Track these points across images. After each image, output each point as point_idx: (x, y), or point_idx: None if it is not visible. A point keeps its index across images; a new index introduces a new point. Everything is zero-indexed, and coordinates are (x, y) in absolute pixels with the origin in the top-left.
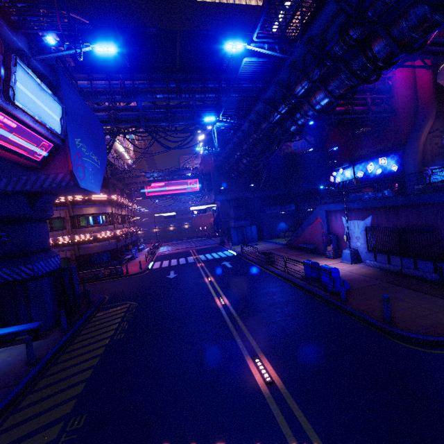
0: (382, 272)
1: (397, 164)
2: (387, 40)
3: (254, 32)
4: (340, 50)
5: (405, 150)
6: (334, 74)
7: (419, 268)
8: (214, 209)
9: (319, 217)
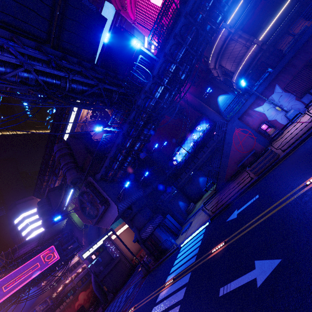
0: None
1: (208, 123)
2: None
3: None
4: None
5: (206, 114)
6: None
7: None
8: (94, 262)
9: (236, 129)
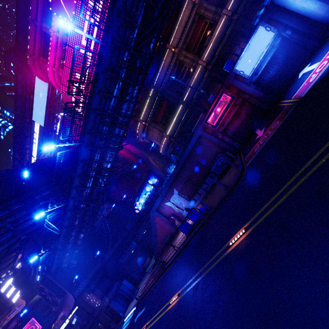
0: (204, 199)
1: (156, 178)
2: (122, 118)
3: (60, 135)
4: (106, 129)
5: (153, 171)
6: (109, 141)
7: (208, 183)
8: (74, 323)
9: (156, 217)
